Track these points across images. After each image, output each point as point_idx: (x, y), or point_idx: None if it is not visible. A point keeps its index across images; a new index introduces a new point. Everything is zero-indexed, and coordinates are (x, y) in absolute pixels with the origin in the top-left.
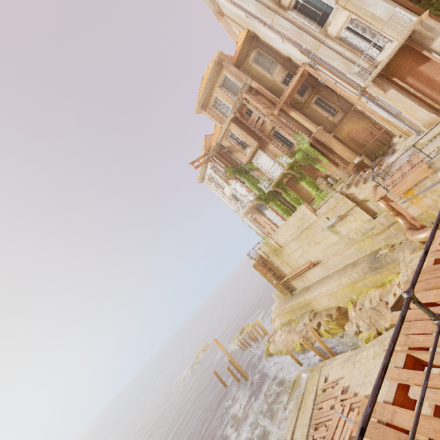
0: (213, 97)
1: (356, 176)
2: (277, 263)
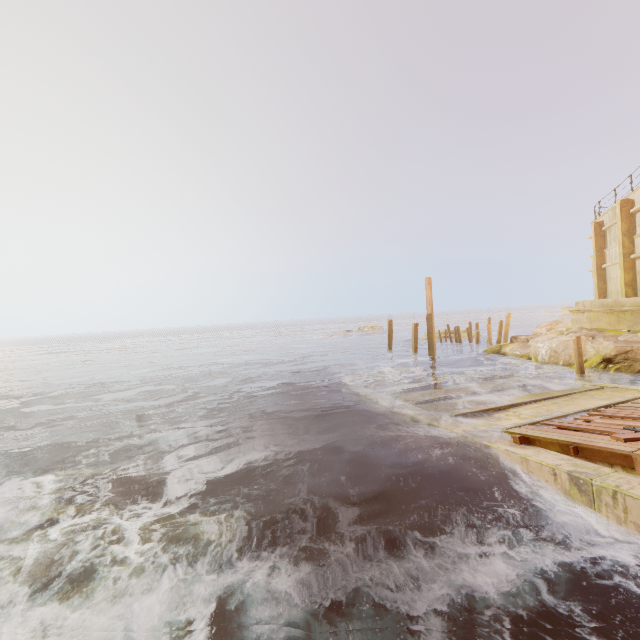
0: None
1: None
2: None
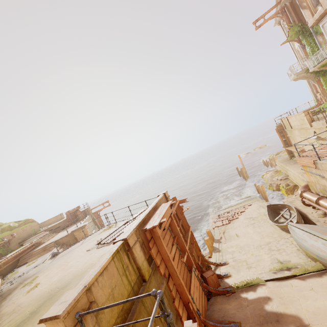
0: None
1: None
2: (288, 136)
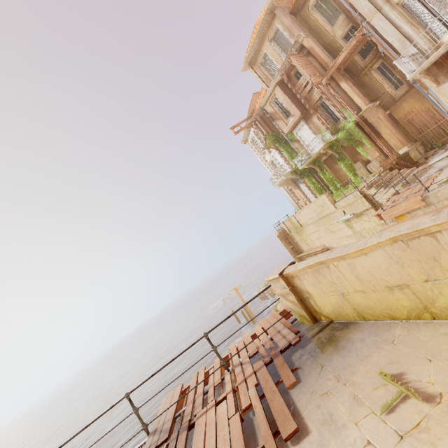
0: (262, 53)
1: (389, 173)
2: (296, 239)
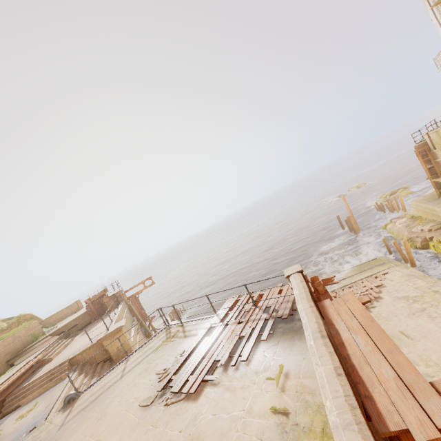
0: None
1: None
2: (439, 159)
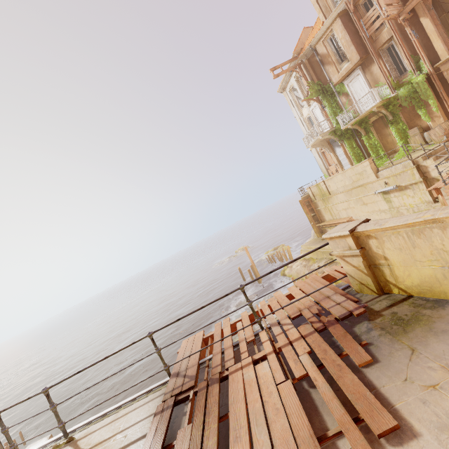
0: None
1: None
2: (320, 207)
